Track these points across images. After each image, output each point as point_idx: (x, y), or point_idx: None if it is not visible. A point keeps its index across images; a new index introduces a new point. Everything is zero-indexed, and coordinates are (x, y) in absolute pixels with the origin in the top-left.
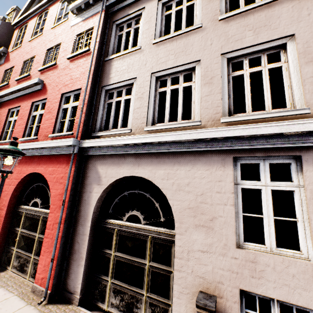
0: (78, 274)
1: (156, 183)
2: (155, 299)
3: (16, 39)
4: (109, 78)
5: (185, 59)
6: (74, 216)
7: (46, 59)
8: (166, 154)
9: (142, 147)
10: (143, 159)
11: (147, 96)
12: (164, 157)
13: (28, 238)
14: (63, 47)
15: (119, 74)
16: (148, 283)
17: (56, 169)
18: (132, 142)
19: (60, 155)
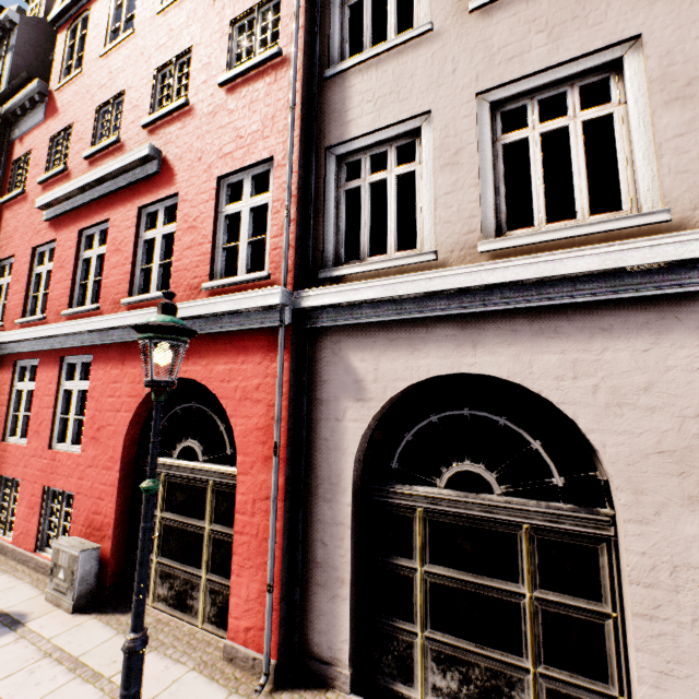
0: (335, 618)
1: (539, 389)
2: (566, 682)
3: (66, 57)
4: (344, 123)
5: (587, 39)
6: (302, 481)
7: (156, 95)
8: (560, 311)
9: (481, 296)
10: (486, 329)
11: (473, 159)
12: (555, 318)
13: (183, 533)
14: (201, 57)
15: (373, 109)
16: (538, 642)
17: (238, 367)
18: (457, 284)
19: (243, 333)
